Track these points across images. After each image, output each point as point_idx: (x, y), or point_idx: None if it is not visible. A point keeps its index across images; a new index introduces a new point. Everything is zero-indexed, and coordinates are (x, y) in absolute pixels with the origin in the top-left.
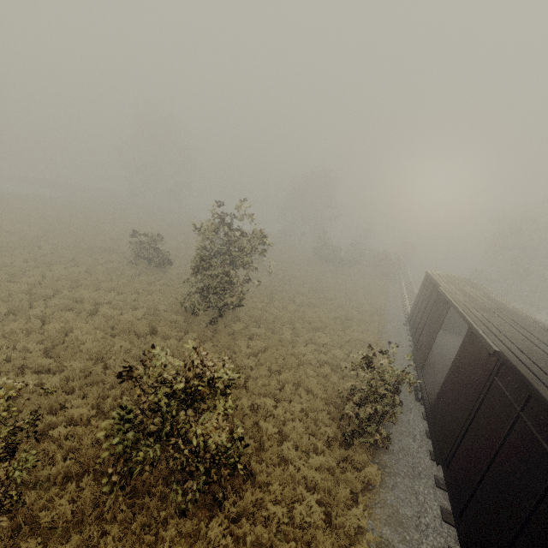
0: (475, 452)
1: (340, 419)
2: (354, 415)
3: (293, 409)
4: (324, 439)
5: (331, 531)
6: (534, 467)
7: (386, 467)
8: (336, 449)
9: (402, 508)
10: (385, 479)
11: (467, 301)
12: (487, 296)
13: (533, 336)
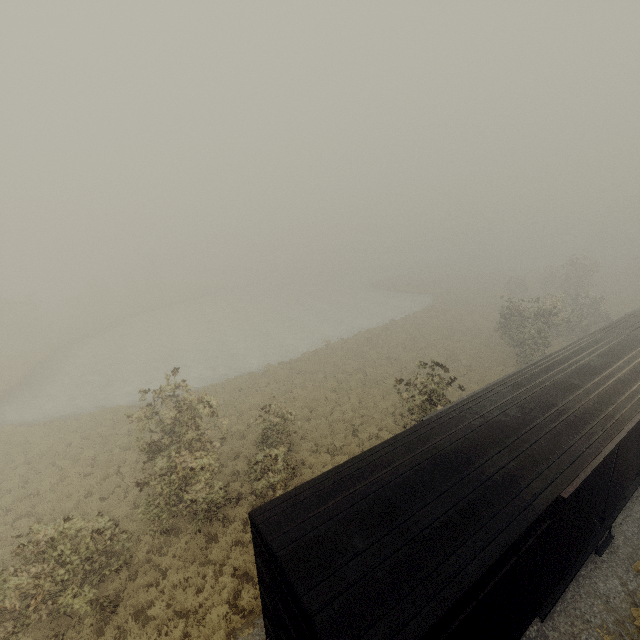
0: None
1: None
2: None
3: None
4: None
5: None
6: None
7: None
8: None
9: None
10: None
11: None
12: None
13: None
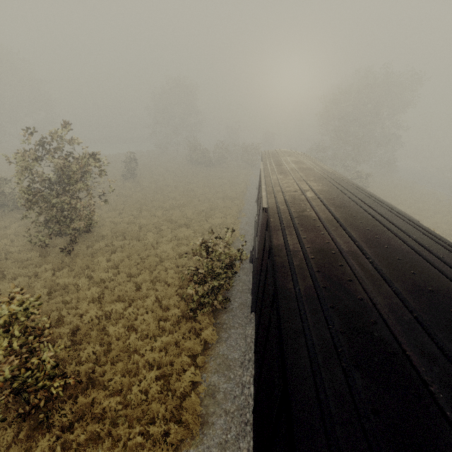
0: (260, 299)
1: (185, 300)
2: (194, 293)
3: (146, 304)
4: (176, 319)
5: (172, 395)
6: (268, 307)
7: (224, 324)
8: (182, 325)
9: (231, 354)
10: (222, 335)
11: (274, 169)
12: (296, 161)
13: (306, 186)
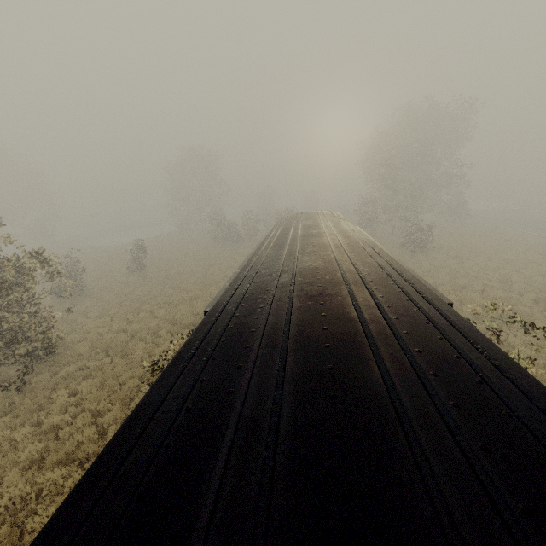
0: None
1: None
2: None
3: None
4: None
5: None
6: None
7: None
8: None
9: None
10: None
11: (272, 241)
12: (310, 225)
13: (291, 263)
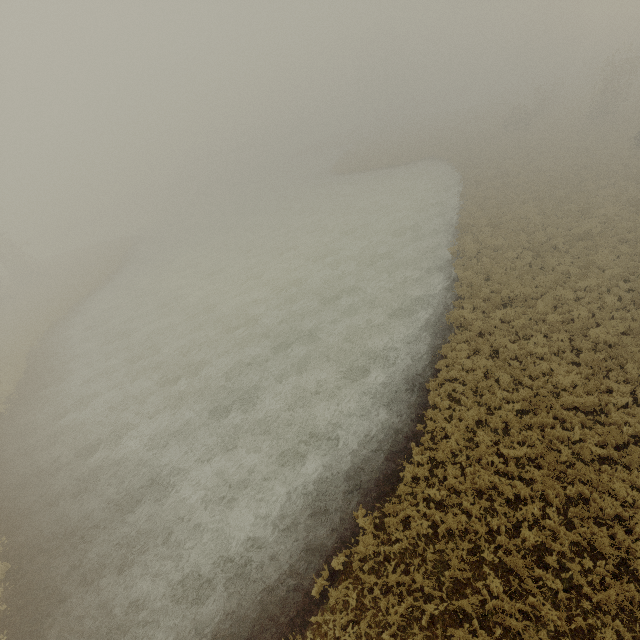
0: None
1: None
2: None
3: None
4: None
5: None
6: None
7: None
8: None
9: None
10: None
11: None
12: None
13: None
